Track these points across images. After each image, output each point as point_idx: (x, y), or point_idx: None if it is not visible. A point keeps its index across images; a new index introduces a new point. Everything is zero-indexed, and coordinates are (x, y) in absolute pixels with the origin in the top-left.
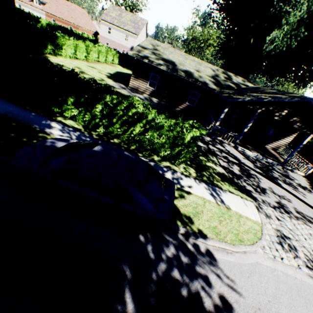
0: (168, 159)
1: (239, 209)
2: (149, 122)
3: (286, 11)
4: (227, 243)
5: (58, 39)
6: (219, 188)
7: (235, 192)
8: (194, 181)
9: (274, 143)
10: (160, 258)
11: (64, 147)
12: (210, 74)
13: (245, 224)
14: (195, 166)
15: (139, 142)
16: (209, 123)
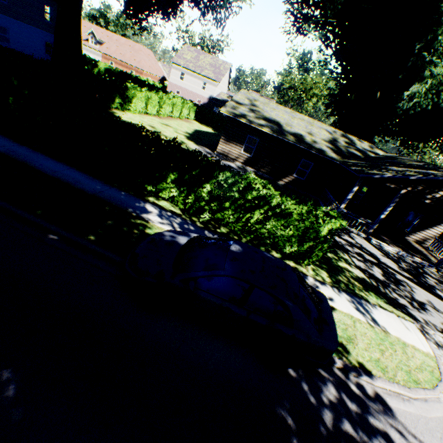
0: (291, 256)
1: (400, 333)
2: (273, 209)
3: (432, 61)
4: (400, 385)
5: (128, 90)
6: (365, 300)
7: (388, 308)
8: (332, 289)
9: (418, 233)
10: (322, 403)
11: (188, 244)
12: (325, 137)
13: (415, 357)
14: (325, 267)
15: (255, 233)
16: (327, 204)
